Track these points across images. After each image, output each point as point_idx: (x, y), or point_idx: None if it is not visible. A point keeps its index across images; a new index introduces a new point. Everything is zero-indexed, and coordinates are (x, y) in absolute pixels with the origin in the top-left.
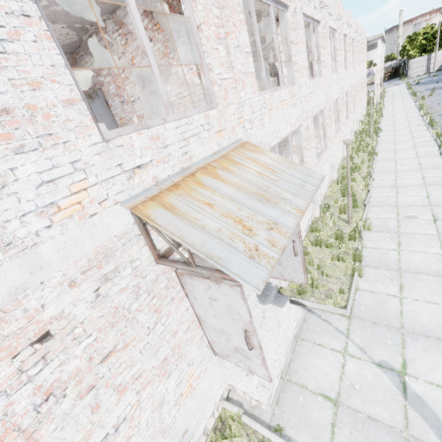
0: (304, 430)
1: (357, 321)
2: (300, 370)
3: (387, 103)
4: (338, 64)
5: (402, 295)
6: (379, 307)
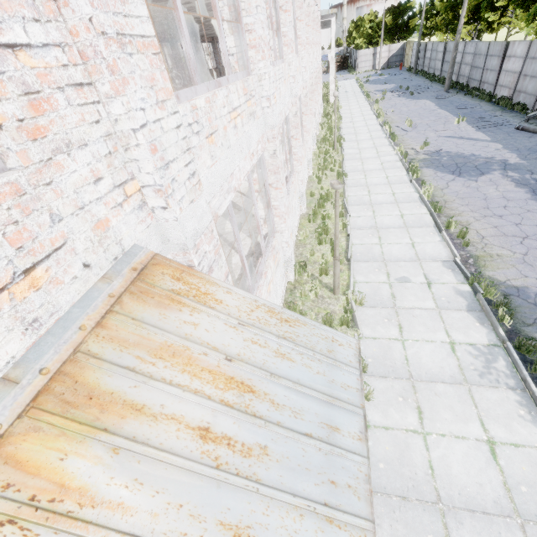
0: None
1: (380, 499)
2: None
3: (342, 102)
4: (299, 43)
5: (424, 428)
6: (402, 461)
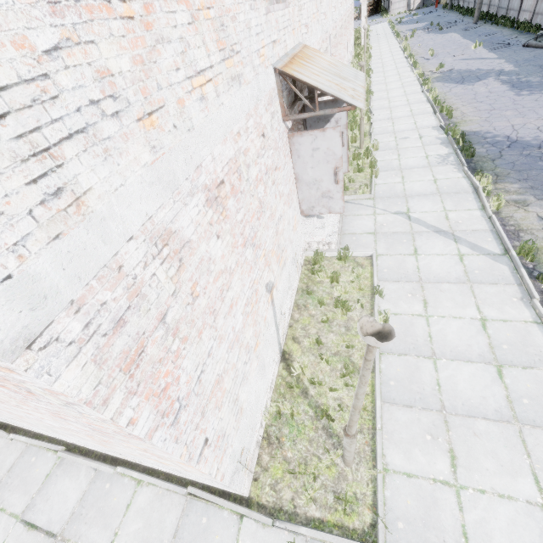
0: (360, 248)
1: (379, 199)
2: (349, 228)
3: (373, 44)
4: None
5: (404, 181)
6: (391, 190)
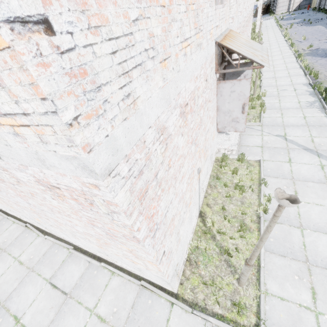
0: (252, 155)
1: (265, 126)
2: (245, 142)
3: (263, 32)
4: None
5: (282, 116)
6: (273, 121)
